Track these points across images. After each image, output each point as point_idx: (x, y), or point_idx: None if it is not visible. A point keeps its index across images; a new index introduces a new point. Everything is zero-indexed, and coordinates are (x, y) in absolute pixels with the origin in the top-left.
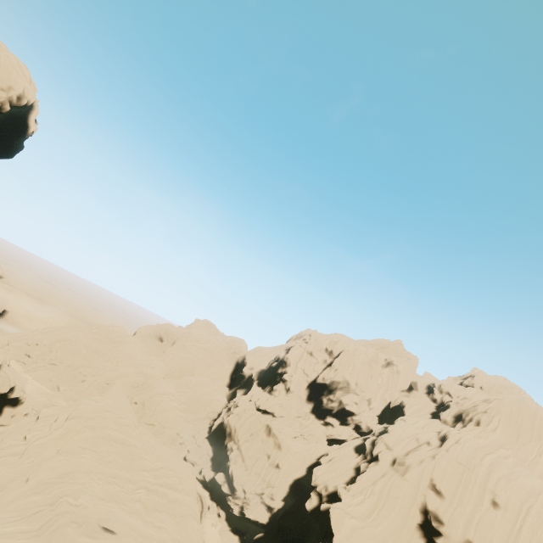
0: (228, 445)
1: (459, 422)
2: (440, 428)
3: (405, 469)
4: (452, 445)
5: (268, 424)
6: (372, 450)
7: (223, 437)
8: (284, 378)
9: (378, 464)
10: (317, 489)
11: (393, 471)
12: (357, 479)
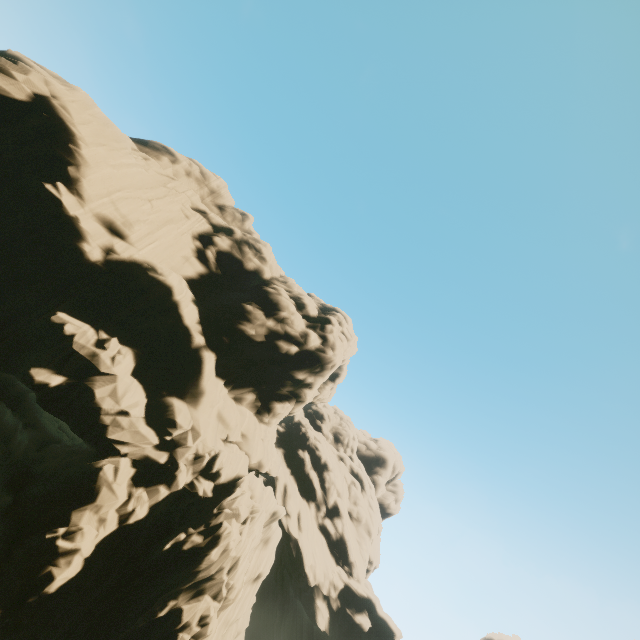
0: (189, 617)
1: (339, 443)
2: (332, 449)
3: (367, 528)
4: (370, 490)
5: (277, 512)
6: (324, 496)
7: (148, 598)
8: (306, 399)
9: (346, 523)
10: (326, 593)
11: (359, 531)
12: (354, 559)
